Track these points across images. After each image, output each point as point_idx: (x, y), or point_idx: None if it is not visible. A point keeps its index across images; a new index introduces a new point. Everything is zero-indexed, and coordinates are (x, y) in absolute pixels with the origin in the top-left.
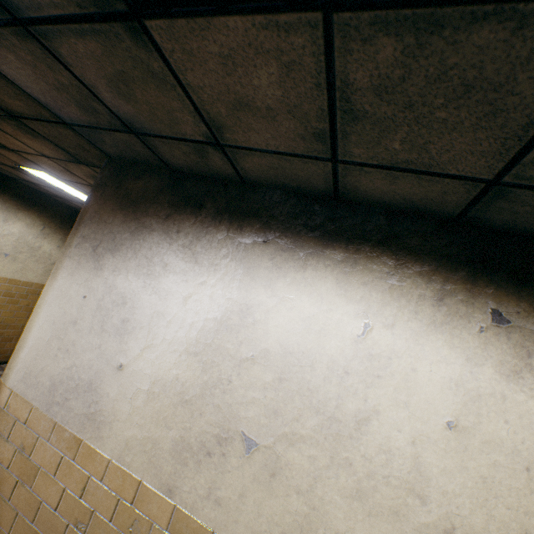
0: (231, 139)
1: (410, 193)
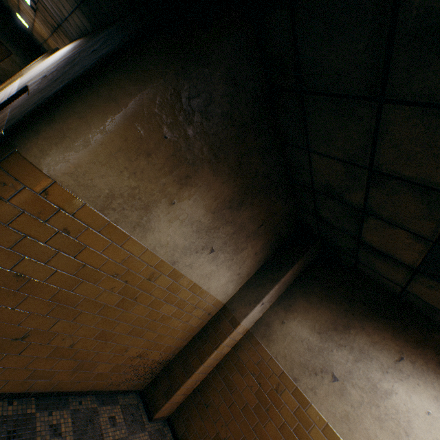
0: (65, 16)
1: (80, 23)
